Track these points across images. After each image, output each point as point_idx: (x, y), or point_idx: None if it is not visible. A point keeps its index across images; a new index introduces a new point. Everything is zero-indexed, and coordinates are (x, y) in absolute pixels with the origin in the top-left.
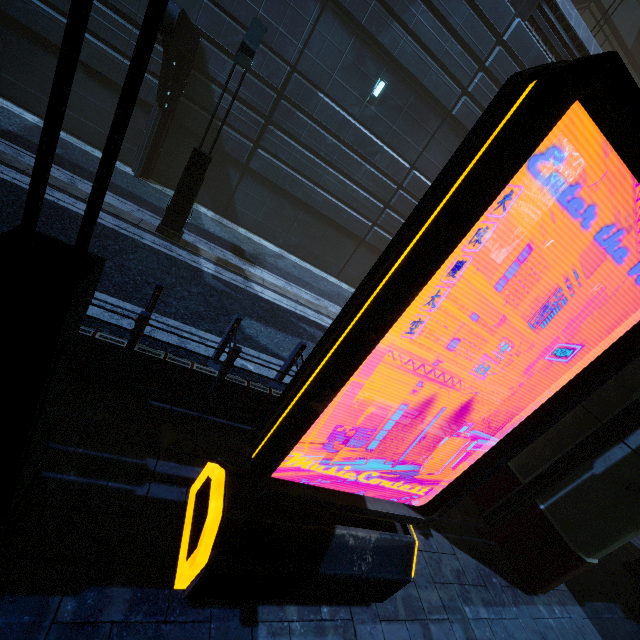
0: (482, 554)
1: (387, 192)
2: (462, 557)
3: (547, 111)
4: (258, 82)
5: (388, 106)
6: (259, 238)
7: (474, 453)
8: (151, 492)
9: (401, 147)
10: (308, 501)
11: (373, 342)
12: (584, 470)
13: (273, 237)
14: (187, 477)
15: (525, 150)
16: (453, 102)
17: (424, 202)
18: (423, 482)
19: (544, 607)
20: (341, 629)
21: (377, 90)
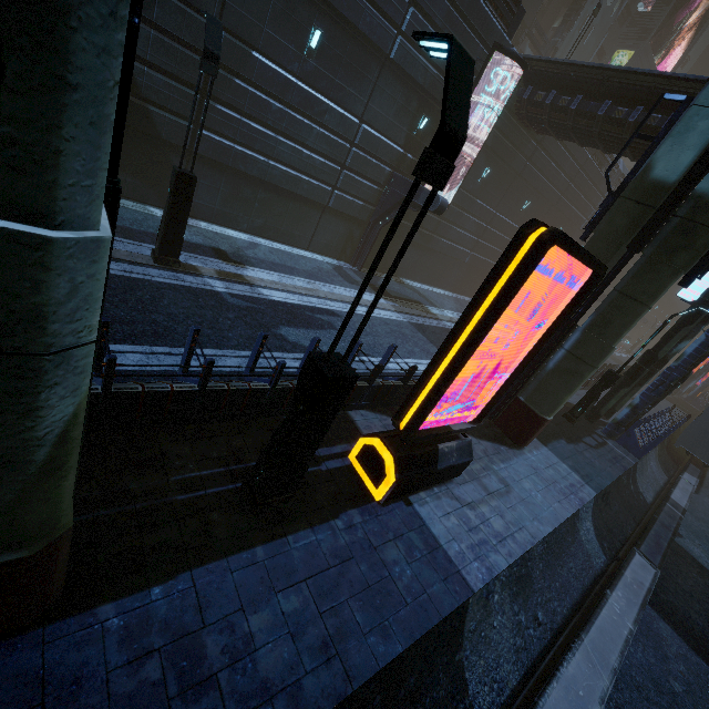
0: (492, 437)
1: (342, 153)
2: (483, 443)
3: (540, 256)
4: (182, 48)
5: (327, 57)
6: (223, 228)
7: (497, 384)
8: (328, 467)
9: (347, 101)
10: (430, 436)
11: (471, 355)
12: (542, 370)
13: (236, 223)
14: (337, 453)
15: (533, 269)
16: (390, 45)
17: (486, 285)
18: (470, 408)
19: (528, 453)
20: (446, 494)
21: (314, 41)
